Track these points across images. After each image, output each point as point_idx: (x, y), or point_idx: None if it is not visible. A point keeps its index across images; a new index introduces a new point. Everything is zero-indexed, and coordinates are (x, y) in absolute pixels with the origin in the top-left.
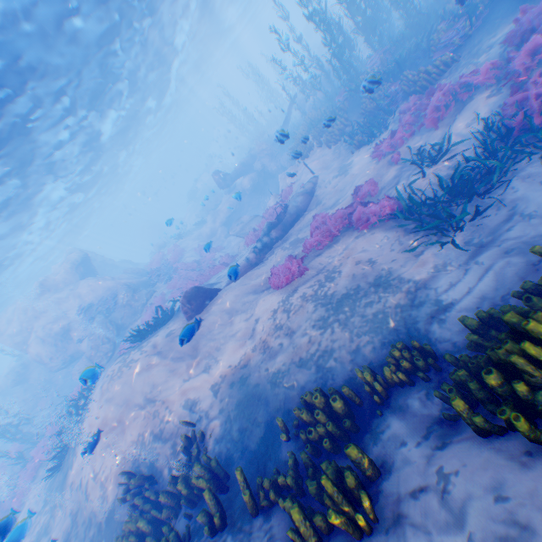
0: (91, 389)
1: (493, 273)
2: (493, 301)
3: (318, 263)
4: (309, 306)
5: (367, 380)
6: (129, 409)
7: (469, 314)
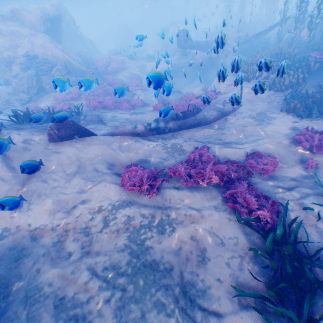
0: None
1: None
2: None
3: (168, 197)
4: (122, 241)
5: None
6: None
7: None
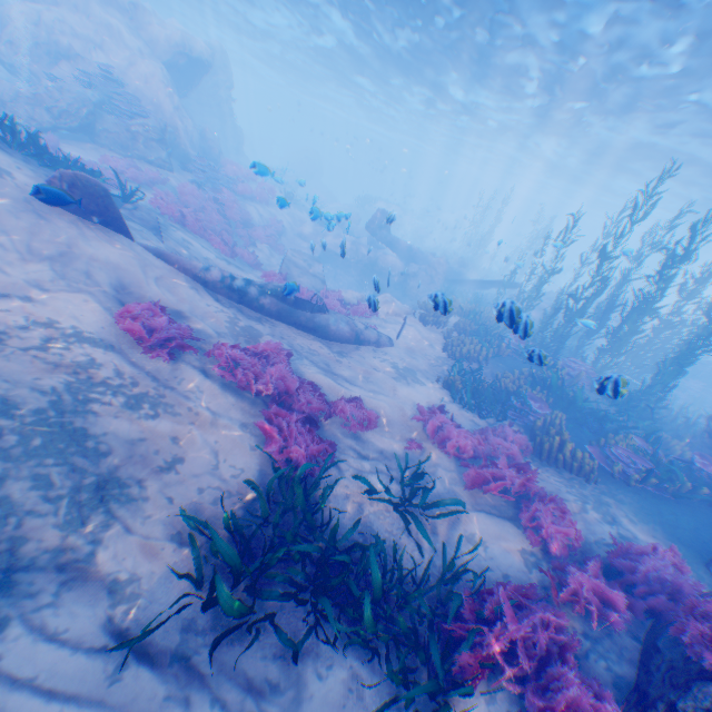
0: None
1: None
2: None
3: (183, 375)
4: (51, 380)
5: None
6: None
7: None
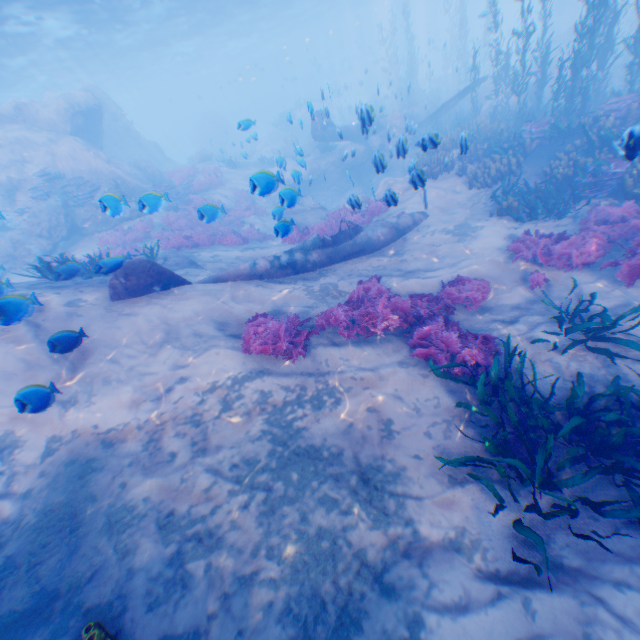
0: None
1: None
2: None
3: (324, 357)
4: (256, 426)
5: None
6: None
7: None
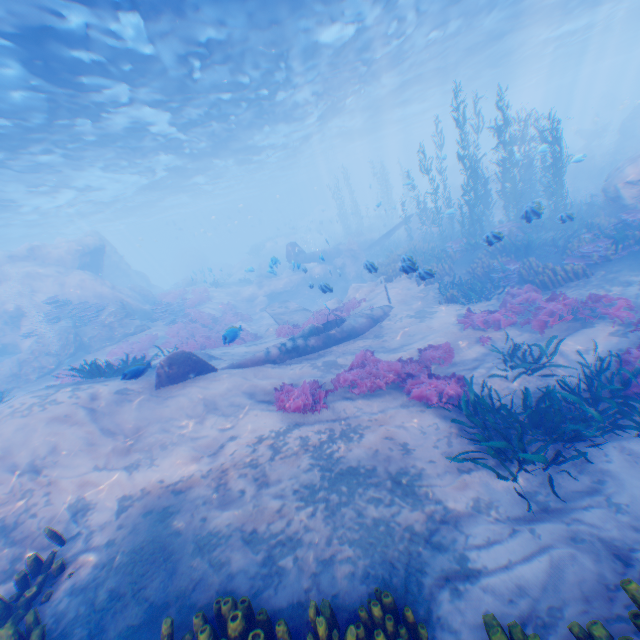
0: None
1: (548, 559)
2: (536, 605)
3: (342, 408)
4: (303, 460)
5: (319, 634)
6: (1, 466)
7: (497, 606)
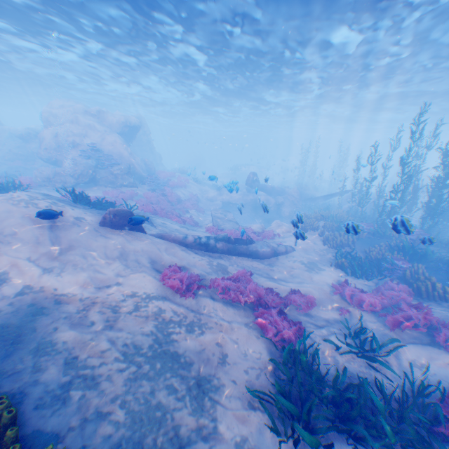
0: (17, 188)
1: None
2: None
3: (203, 303)
4: (148, 326)
5: None
6: None
7: None
